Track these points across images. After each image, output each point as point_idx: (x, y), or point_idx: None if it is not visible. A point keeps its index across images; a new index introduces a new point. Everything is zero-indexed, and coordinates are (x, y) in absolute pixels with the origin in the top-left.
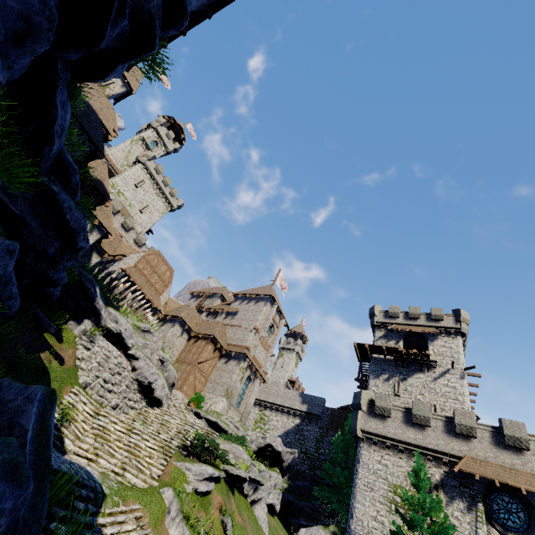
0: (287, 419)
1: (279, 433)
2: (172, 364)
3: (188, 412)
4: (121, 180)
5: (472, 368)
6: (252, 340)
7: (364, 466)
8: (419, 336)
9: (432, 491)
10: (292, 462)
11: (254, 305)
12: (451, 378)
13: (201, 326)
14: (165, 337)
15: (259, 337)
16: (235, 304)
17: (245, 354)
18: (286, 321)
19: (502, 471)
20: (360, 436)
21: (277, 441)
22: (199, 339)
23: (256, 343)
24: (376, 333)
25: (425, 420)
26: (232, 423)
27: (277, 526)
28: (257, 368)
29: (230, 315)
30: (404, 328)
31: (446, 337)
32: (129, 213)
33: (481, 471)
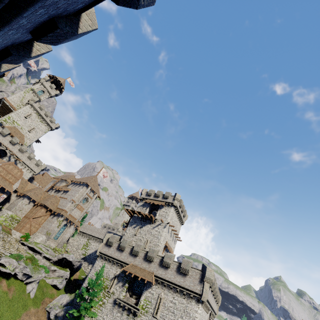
0: (98, 244)
1: (92, 251)
2: (21, 218)
3: (16, 243)
4: (15, 114)
5: (169, 223)
6: (70, 206)
7: (94, 268)
8: (158, 205)
9: (113, 279)
10: (79, 266)
11: (77, 187)
12: (160, 227)
13: (44, 198)
14: (17, 205)
15: (74, 204)
16: (70, 186)
17: (61, 213)
18: (98, 195)
19: (139, 270)
20: (98, 255)
21: (70, 256)
22: (38, 206)
23: (72, 207)
24: (140, 203)
25: (123, 248)
26: (45, 247)
27: (57, 294)
28: (72, 220)
29: (65, 192)
30: (150, 202)
31: (167, 207)
32: (21, 133)
33: (130, 270)
